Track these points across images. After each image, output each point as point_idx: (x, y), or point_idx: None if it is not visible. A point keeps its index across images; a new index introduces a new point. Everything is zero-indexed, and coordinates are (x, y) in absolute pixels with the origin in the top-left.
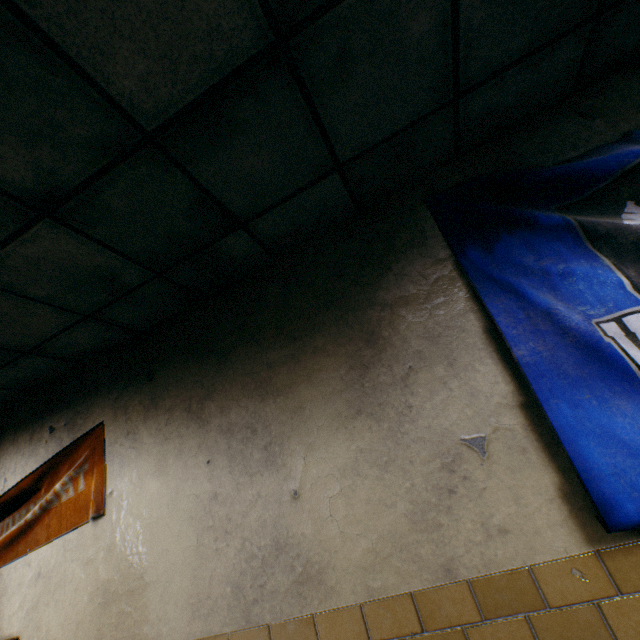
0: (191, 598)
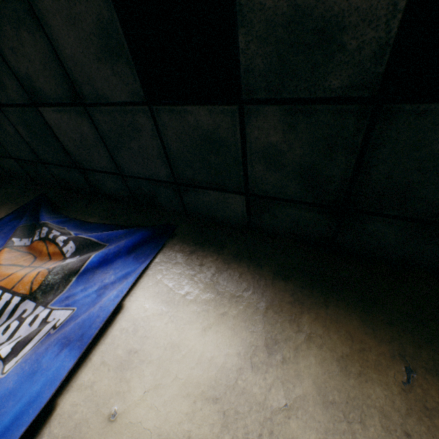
0: None
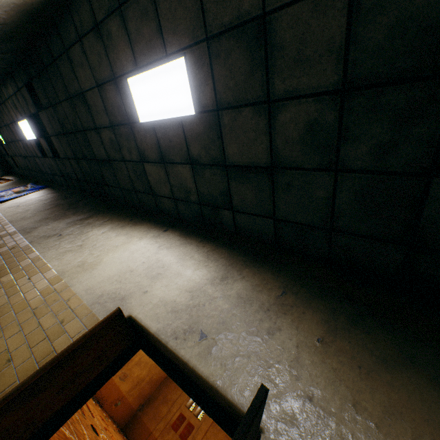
0: None
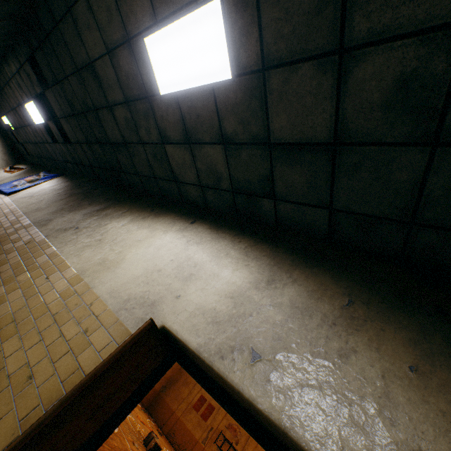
0: None
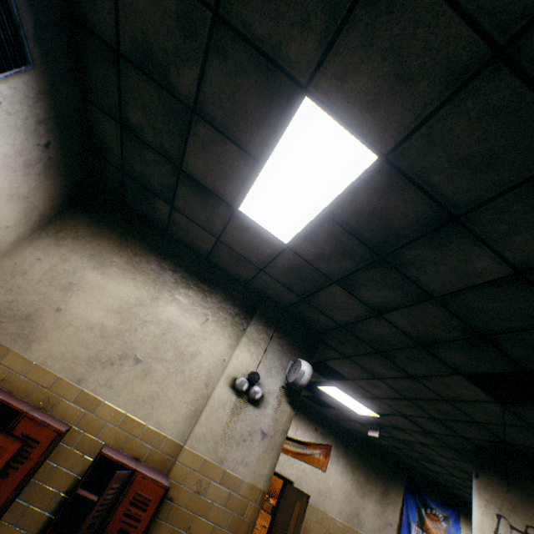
0: (339, 509)
